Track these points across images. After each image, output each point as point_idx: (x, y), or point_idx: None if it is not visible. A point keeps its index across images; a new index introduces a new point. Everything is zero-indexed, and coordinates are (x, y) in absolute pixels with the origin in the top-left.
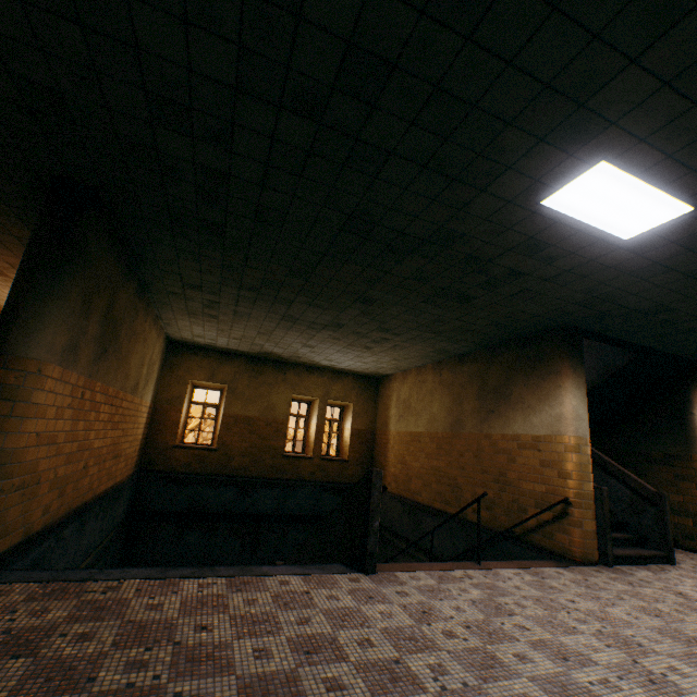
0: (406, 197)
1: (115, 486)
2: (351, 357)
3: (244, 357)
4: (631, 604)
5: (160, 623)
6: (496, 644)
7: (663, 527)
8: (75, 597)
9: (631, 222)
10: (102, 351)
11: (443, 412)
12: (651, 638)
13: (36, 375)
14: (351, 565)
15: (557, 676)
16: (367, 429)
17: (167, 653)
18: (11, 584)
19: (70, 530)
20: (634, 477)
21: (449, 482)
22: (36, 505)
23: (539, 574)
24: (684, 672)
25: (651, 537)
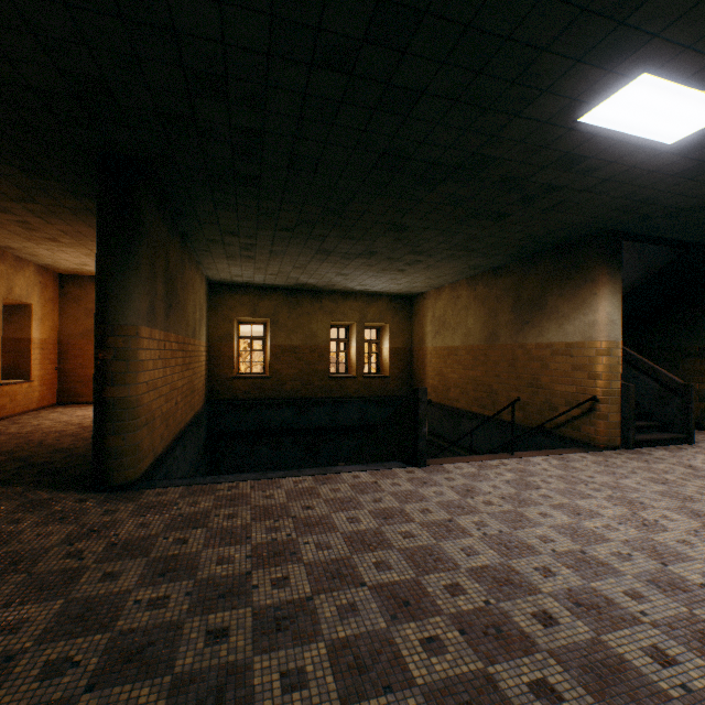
0: (438, 131)
1: (196, 415)
2: (384, 281)
3: (280, 291)
4: (642, 477)
5: (277, 506)
6: (524, 507)
7: (686, 414)
8: (211, 494)
9: (675, 127)
10: (169, 306)
11: (478, 326)
12: (653, 499)
13: (136, 338)
14: (405, 462)
15: (570, 525)
16: (404, 347)
17: (289, 523)
18: (164, 488)
19: (178, 451)
20: (664, 372)
21: (485, 390)
22: (156, 435)
23: (565, 459)
24: (673, 518)
25: (674, 423)
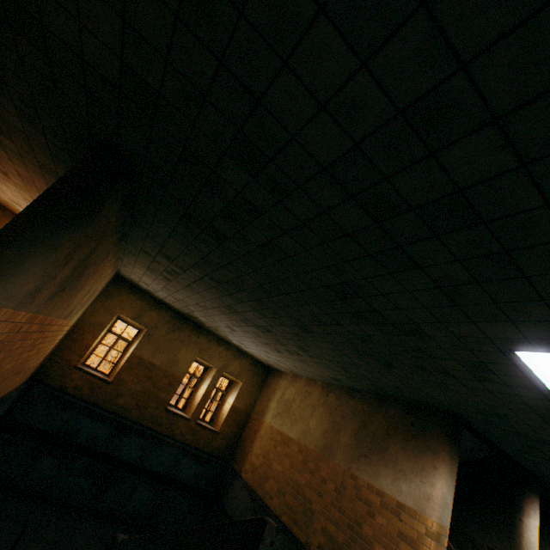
0: (404, 295)
1: (1, 397)
2: (260, 349)
3: (172, 310)
4: None
5: None
6: None
7: None
8: None
9: None
10: (61, 289)
11: (319, 431)
12: None
13: None
14: None
15: None
16: (245, 409)
17: None
18: None
19: None
20: None
21: (303, 502)
22: None
23: None
24: None
25: None
